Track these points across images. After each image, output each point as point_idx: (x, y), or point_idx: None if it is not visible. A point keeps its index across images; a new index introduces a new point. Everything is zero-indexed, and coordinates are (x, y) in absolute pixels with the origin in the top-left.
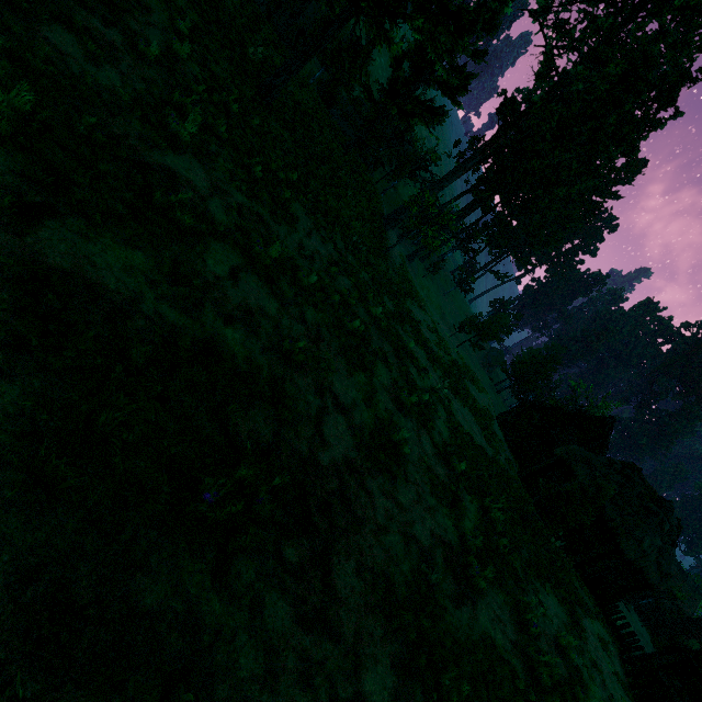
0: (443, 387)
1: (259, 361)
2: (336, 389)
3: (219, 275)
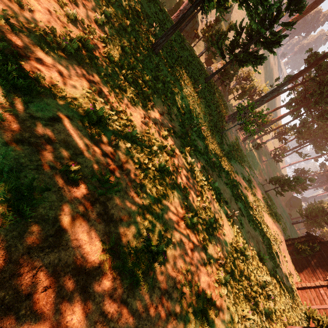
0: (240, 215)
1: (25, 173)
2: (111, 204)
3: (36, 116)
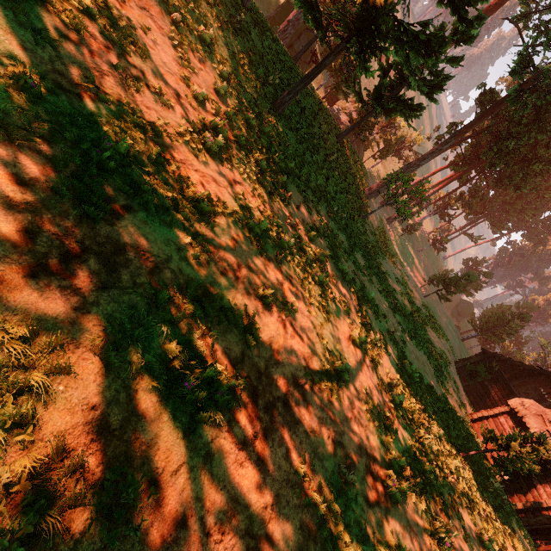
0: (400, 331)
1: (240, 301)
2: (296, 325)
3: (223, 242)
